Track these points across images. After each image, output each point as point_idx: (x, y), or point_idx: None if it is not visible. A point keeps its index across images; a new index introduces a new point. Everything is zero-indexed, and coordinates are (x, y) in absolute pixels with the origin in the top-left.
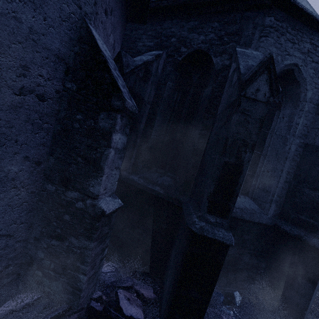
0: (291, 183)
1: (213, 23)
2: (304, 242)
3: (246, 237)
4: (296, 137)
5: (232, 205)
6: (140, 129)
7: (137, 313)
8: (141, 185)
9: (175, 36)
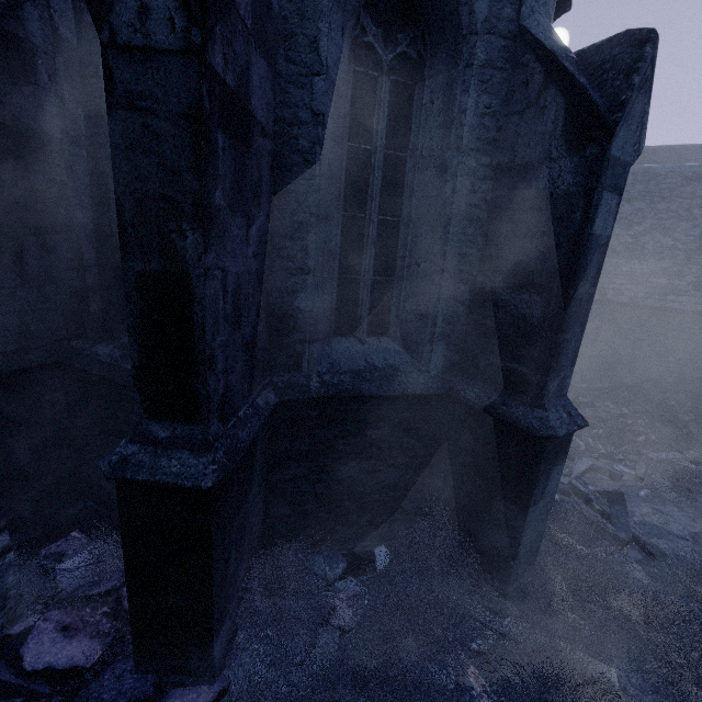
0: (475, 282)
1: None
2: (502, 421)
3: (377, 433)
4: (467, 152)
5: (200, 386)
6: (79, 222)
7: (78, 654)
8: (107, 366)
9: None
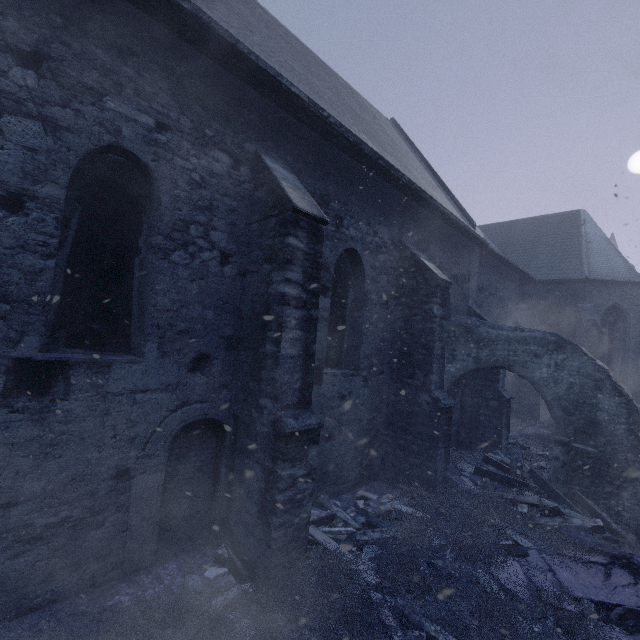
0: (637, 365)
1: (558, 289)
2: None
3: None
4: (631, 339)
5: None
6: None
7: None
8: None
9: (534, 295)
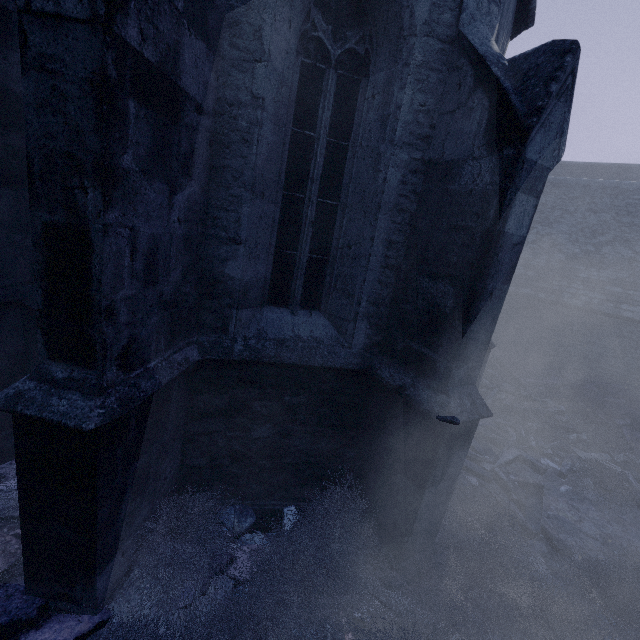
0: (401, 268)
1: None
2: (409, 402)
3: (294, 399)
4: (399, 145)
5: (96, 334)
6: None
7: None
8: None
9: None
